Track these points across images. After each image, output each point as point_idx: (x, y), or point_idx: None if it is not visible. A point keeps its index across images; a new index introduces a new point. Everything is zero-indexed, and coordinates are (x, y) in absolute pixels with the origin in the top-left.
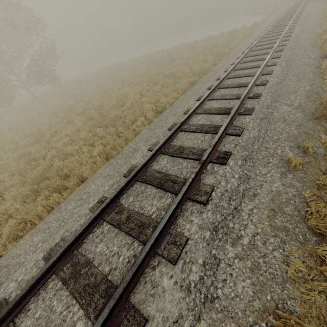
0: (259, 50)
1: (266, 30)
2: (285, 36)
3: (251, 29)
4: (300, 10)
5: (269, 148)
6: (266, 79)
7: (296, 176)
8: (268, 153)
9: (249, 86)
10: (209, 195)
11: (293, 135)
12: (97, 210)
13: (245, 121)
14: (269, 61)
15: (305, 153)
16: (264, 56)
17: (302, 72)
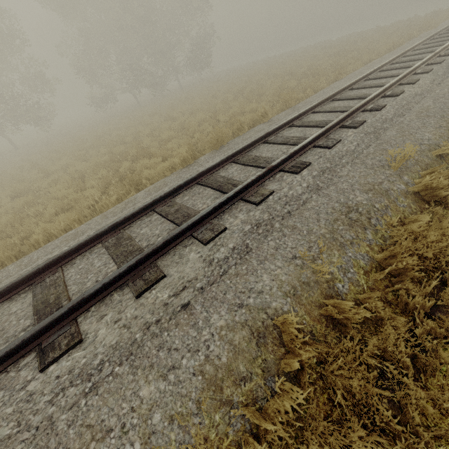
0: None
1: None
2: None
3: None
4: None
5: None
6: None
7: None
8: None
9: None
10: (442, 61)
11: None
12: (364, 74)
13: None
14: None
15: None
16: None
17: None
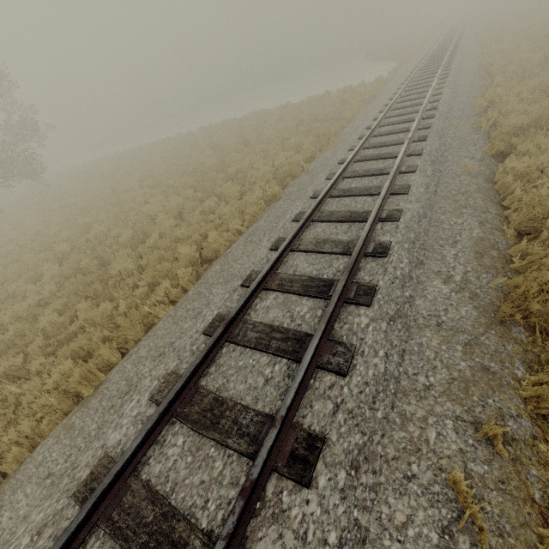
0: (386, 134)
1: (396, 95)
2: (427, 109)
3: (374, 90)
4: (448, 59)
5: (409, 418)
6: (398, 208)
7: (479, 546)
8: (408, 436)
9: (366, 226)
10: None
11: (458, 377)
12: None
13: (358, 326)
14: (402, 161)
15: (492, 446)
16: (394, 151)
17: (462, 190)
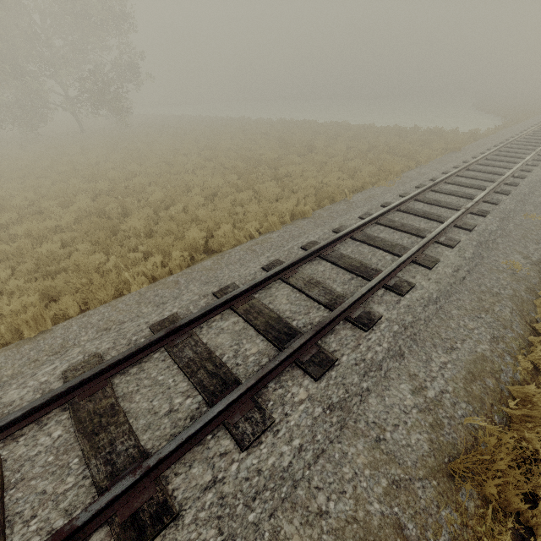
0: (446, 193)
1: (481, 155)
2: (506, 182)
3: (462, 142)
4: None
5: (279, 540)
6: (411, 281)
7: None
8: None
9: (364, 288)
10: None
11: (362, 521)
12: None
13: (291, 398)
14: (445, 230)
15: None
16: (444, 215)
17: (493, 290)
